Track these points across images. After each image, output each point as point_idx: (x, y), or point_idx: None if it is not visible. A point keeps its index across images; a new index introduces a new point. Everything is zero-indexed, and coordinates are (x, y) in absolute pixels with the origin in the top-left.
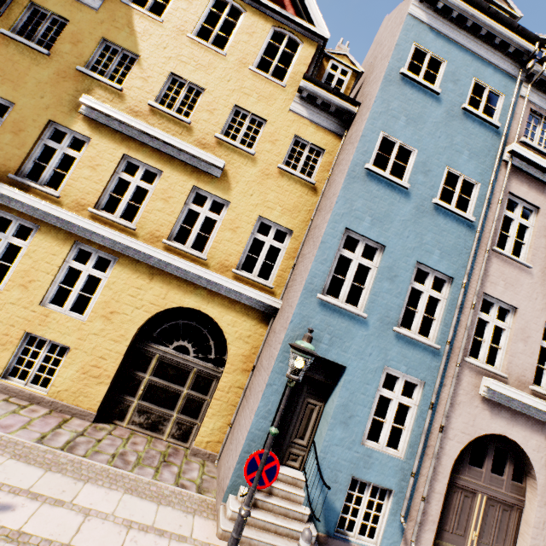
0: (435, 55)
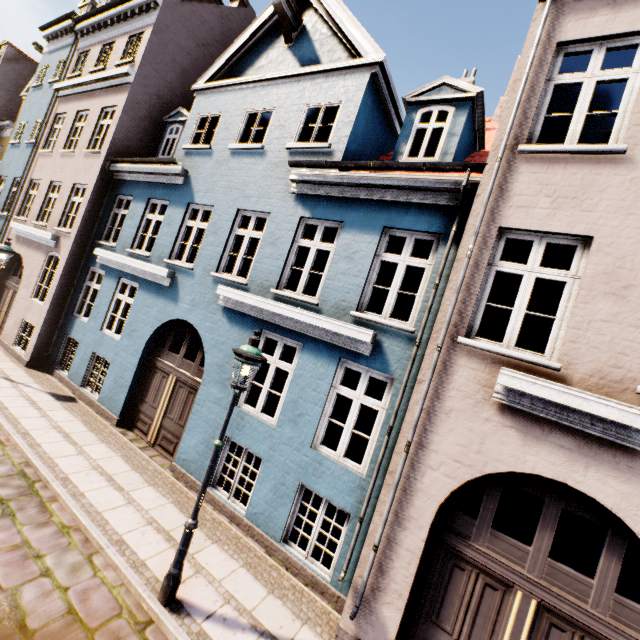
0: (48, 65)
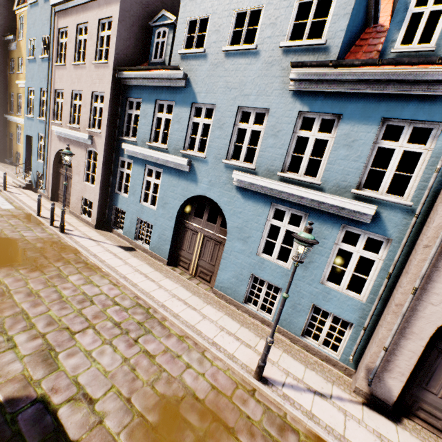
0: None
